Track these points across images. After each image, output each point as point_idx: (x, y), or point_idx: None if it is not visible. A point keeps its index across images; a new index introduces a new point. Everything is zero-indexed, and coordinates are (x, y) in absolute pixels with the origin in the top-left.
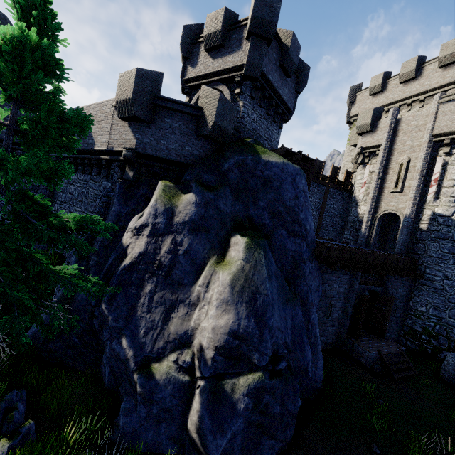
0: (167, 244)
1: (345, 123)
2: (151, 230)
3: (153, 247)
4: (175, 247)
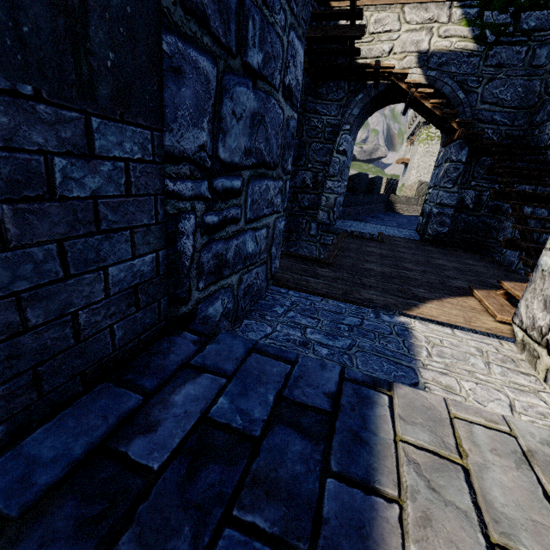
0: None
1: (420, 121)
2: None
3: None
4: None
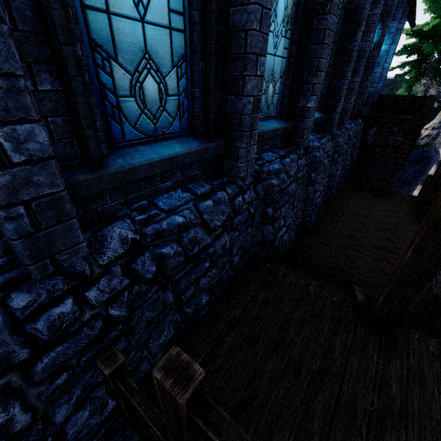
0: (436, 132)
1: None
2: (431, 128)
3: (430, 133)
4: (438, 133)
